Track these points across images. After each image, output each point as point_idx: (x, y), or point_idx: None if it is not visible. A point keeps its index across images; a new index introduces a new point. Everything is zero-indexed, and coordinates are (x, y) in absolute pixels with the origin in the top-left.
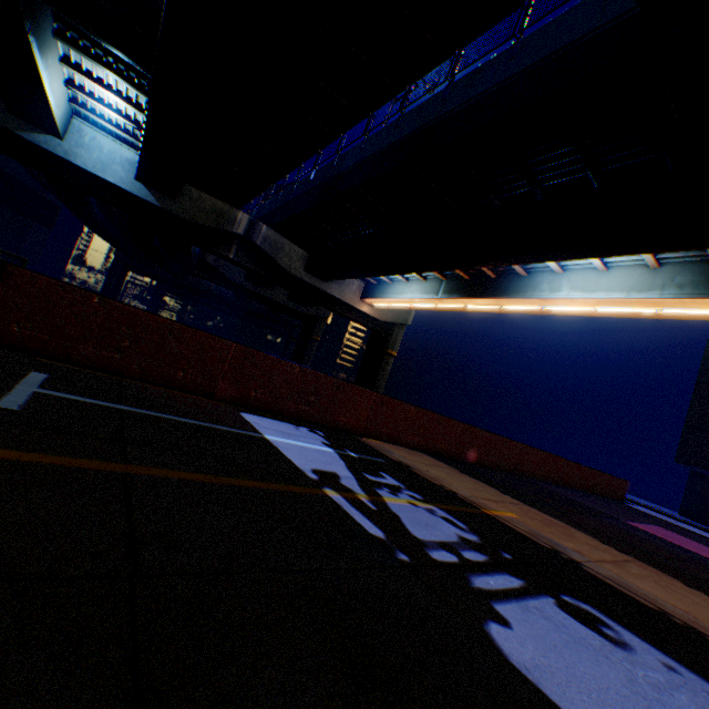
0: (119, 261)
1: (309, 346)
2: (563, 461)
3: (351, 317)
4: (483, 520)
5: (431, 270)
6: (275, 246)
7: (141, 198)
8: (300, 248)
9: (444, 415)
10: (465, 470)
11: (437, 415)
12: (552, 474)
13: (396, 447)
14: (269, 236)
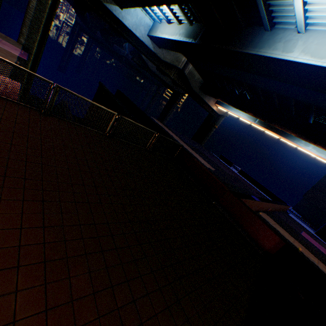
0: (77, 25)
1: (173, 106)
2: (283, 206)
3: (206, 109)
4: (303, 255)
5: (263, 121)
6: (192, 76)
7: (146, 46)
8: (201, 78)
9: (271, 203)
10: (275, 221)
11: (270, 203)
12: (278, 209)
13: (263, 214)
14: (191, 71)
